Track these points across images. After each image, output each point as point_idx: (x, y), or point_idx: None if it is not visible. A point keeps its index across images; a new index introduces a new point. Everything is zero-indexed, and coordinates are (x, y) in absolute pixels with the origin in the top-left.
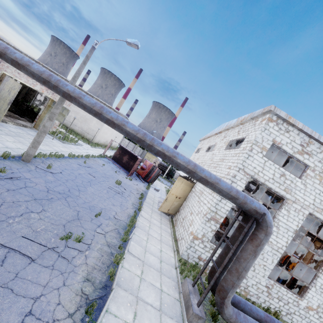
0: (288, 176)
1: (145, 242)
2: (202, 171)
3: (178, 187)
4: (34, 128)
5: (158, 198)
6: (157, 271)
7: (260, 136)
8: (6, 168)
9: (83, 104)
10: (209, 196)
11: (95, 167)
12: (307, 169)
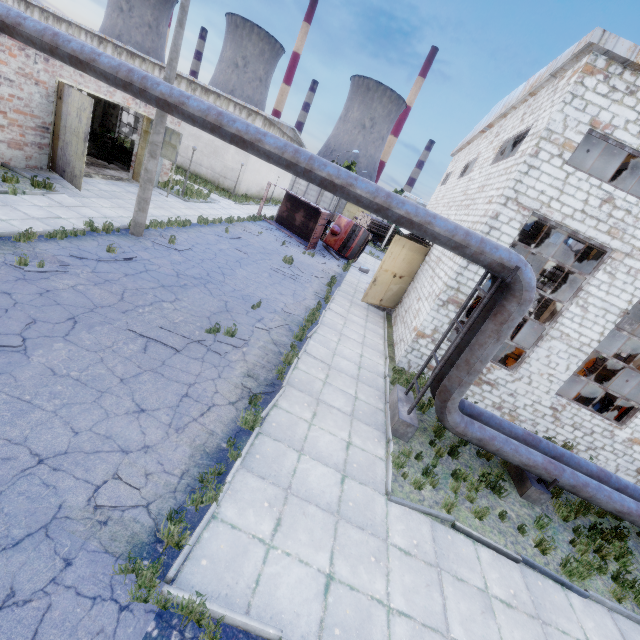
0: (622, 201)
1: (335, 344)
2: (401, 205)
3: (396, 258)
4: (134, 181)
5: (365, 285)
6: (351, 378)
7: (559, 116)
8: (114, 246)
9: (189, 115)
10: (449, 262)
11: (245, 239)
12: None
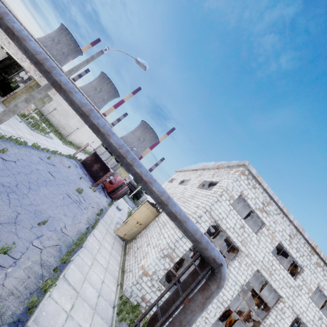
0: (247, 229)
1: (88, 268)
2: (174, 205)
3: (142, 213)
4: (2, 103)
5: (117, 218)
6: (90, 308)
7: (231, 184)
8: None
9: (71, 100)
10: (171, 230)
11: (58, 167)
12: (263, 226)
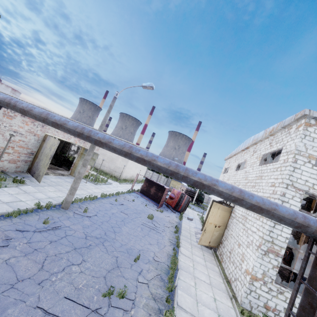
0: None
1: (194, 289)
2: (251, 197)
3: (215, 215)
4: (70, 175)
5: (193, 229)
6: None
7: (301, 144)
8: (48, 218)
9: (113, 148)
10: (257, 221)
11: (126, 204)
12: None
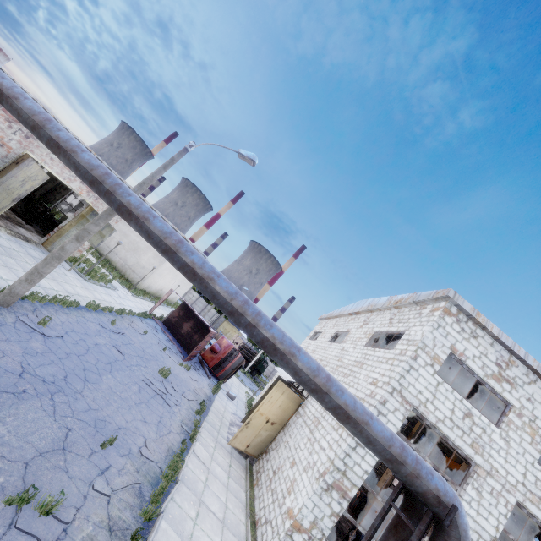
0: (478, 418)
1: (191, 524)
2: (341, 392)
3: (274, 402)
4: (43, 246)
5: (230, 415)
6: None
7: (430, 335)
8: None
9: (148, 230)
10: (333, 432)
11: (128, 335)
12: (508, 410)
